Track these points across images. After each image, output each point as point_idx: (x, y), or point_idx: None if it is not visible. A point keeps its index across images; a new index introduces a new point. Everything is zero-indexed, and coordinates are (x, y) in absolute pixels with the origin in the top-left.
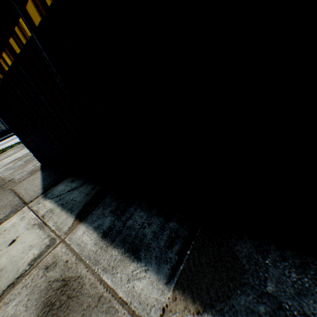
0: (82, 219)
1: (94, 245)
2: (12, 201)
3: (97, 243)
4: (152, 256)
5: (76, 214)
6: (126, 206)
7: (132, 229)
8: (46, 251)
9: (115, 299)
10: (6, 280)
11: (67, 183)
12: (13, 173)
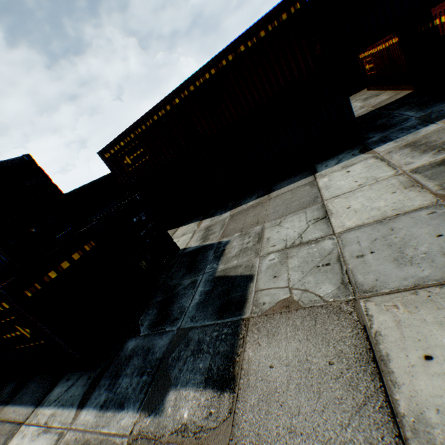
0: None
1: None
2: None
3: None
4: None
5: None
6: None
7: None
8: None
9: None
10: None
11: None
12: None
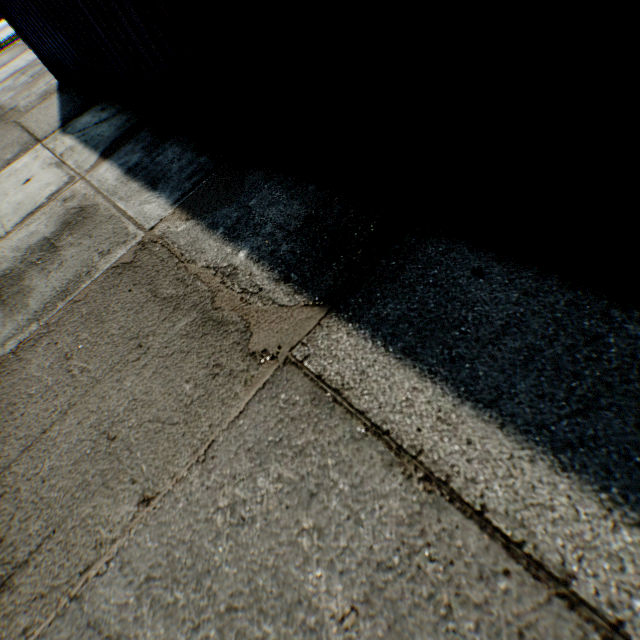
0: (108, 157)
1: (116, 181)
2: (20, 138)
3: (119, 179)
4: (169, 187)
5: (102, 152)
6: (162, 142)
7: (160, 165)
8: (65, 188)
9: (124, 217)
10: (25, 211)
11: (95, 113)
12: (16, 98)
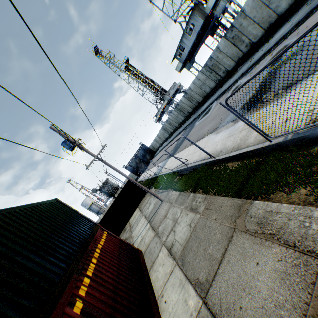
0: None
1: None
2: None
3: None
4: None
5: None
6: None
7: None
8: None
9: None
10: None
11: None
12: None
